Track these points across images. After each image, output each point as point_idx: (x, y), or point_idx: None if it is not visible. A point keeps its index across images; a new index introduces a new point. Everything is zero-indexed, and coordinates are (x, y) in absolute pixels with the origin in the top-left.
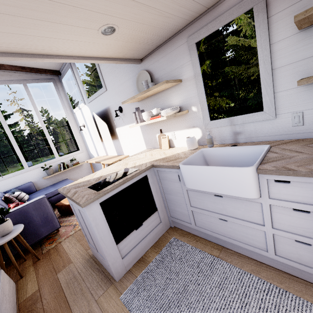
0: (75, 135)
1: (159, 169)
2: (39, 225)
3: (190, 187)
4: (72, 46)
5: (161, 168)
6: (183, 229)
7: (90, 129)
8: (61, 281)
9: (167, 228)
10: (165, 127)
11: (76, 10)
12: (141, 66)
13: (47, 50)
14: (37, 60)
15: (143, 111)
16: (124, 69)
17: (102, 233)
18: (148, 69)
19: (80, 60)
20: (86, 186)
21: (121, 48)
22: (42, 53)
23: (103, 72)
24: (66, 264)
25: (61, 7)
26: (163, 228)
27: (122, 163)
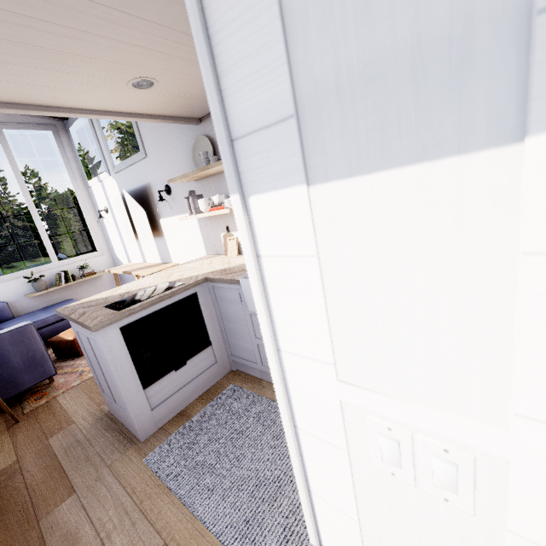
0: (90, 224)
1: (215, 284)
2: (20, 369)
3: (253, 309)
4: (87, 98)
5: (218, 284)
6: (248, 373)
7: (117, 216)
8: (56, 448)
9: (226, 371)
10: (233, 224)
11: (94, 61)
12: (200, 129)
13: (48, 101)
14: (31, 113)
15: (201, 197)
16: (175, 129)
17: (122, 370)
18: (210, 135)
19: (100, 116)
20: (101, 305)
21: (165, 103)
22: (40, 103)
23: (141, 127)
24: (64, 426)
25: (72, 57)
26: (219, 371)
27: (164, 275)
